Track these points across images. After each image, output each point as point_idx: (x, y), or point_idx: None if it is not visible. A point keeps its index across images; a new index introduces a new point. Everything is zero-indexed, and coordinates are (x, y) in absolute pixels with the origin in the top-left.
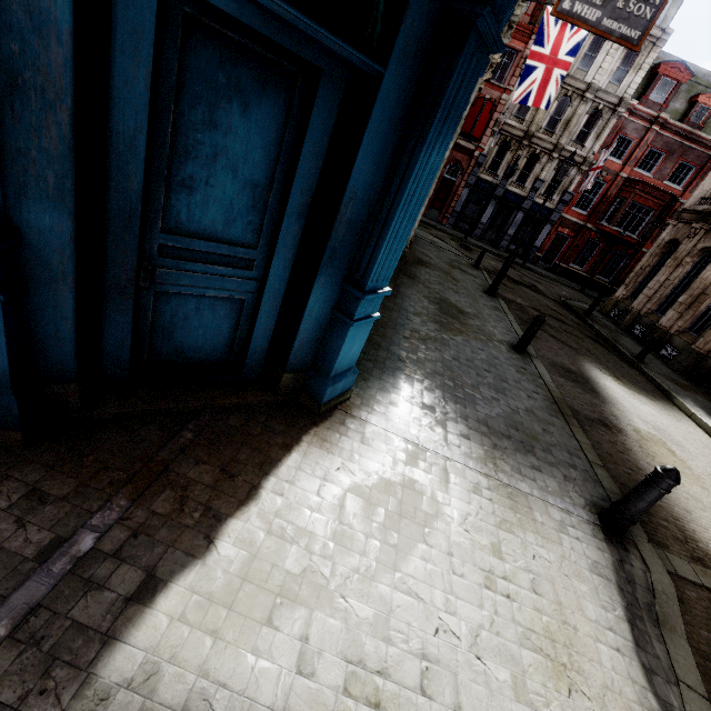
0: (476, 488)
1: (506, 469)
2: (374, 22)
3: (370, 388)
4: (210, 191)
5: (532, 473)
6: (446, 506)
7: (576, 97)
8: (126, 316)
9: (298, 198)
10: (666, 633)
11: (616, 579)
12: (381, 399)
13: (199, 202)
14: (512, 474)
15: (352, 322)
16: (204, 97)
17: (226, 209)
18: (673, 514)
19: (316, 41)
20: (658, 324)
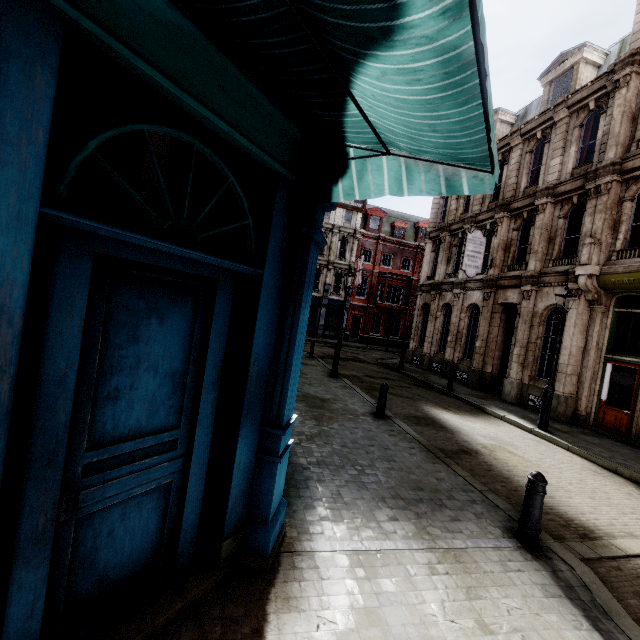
0: (431, 568)
1: (438, 533)
2: (250, 246)
3: (297, 511)
4: (134, 394)
5: (456, 526)
6: (422, 604)
7: (328, 232)
8: (40, 568)
9: (211, 371)
10: (617, 621)
11: (562, 592)
12: (312, 518)
13: (124, 407)
14: (445, 536)
15: (279, 459)
16: (128, 321)
17: (149, 403)
18: (547, 505)
19: (213, 265)
20: (445, 360)
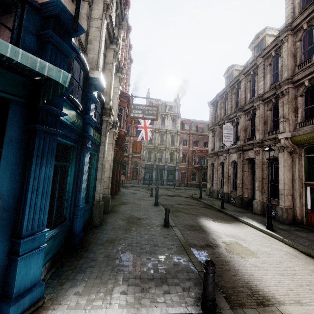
0: None
1: (146, 303)
2: None
3: (63, 289)
4: None
5: (163, 297)
6: None
7: (164, 133)
8: None
9: None
10: None
11: None
12: (69, 293)
13: None
14: (150, 305)
15: (17, 257)
16: None
17: None
18: (245, 280)
19: None
20: (224, 192)
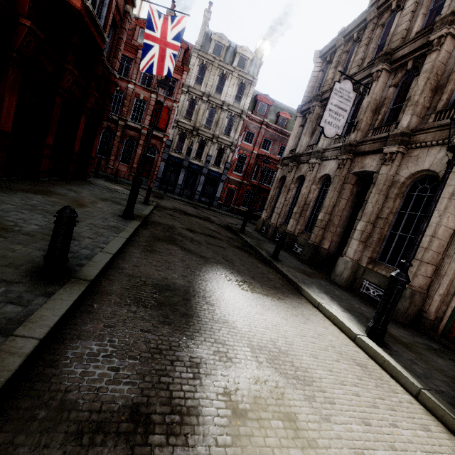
0: None
1: None
2: None
3: None
4: None
5: None
6: None
7: (218, 108)
8: None
9: None
10: None
11: None
12: None
13: None
14: None
15: None
16: None
17: None
18: None
19: None
20: (287, 230)
